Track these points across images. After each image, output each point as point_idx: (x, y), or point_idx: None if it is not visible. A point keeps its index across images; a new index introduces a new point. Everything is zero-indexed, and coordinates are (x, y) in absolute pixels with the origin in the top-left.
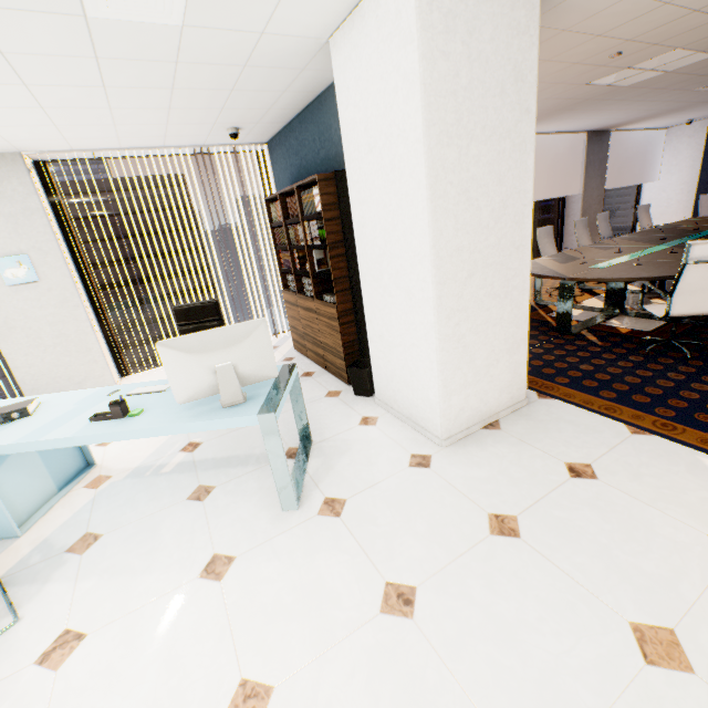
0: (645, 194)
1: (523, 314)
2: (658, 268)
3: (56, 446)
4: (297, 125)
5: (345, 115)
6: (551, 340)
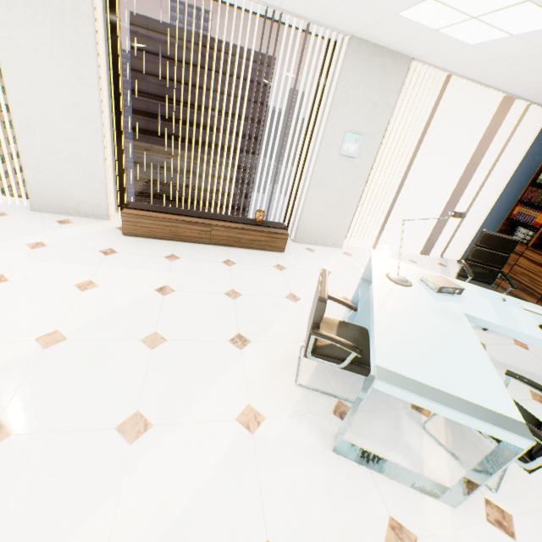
0: None
1: None
2: None
3: (532, 342)
4: None
5: None
6: None
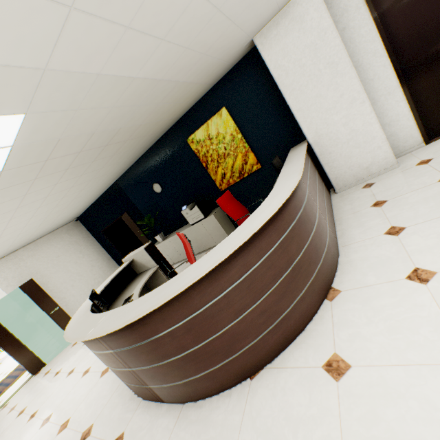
0: None
1: None
2: None
3: None
4: None
5: None
6: None
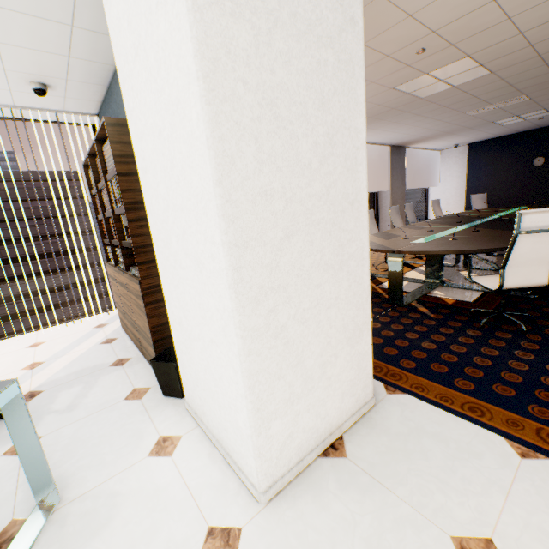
0: (431, 195)
1: (364, 291)
2: (474, 242)
3: None
4: (114, 87)
5: (111, 16)
6: (386, 312)
